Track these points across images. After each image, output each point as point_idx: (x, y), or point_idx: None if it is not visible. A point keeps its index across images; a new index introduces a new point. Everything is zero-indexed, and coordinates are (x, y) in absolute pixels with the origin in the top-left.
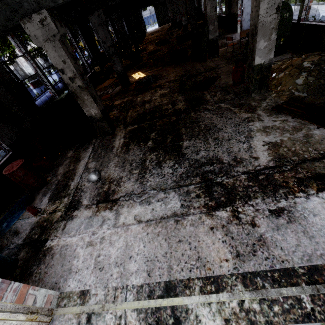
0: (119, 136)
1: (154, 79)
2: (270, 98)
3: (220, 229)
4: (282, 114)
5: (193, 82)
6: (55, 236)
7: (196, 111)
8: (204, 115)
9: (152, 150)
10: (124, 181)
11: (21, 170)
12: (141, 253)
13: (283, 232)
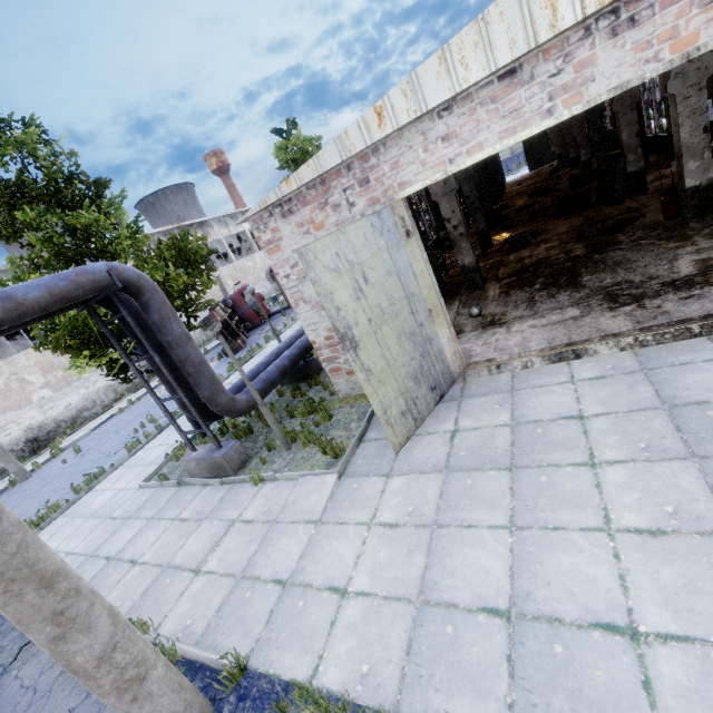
0: (492, 289)
1: (533, 236)
2: None
3: (622, 315)
4: None
5: (599, 228)
6: None
7: (602, 253)
8: (614, 254)
9: (540, 290)
10: (510, 312)
11: None
12: (540, 338)
13: (688, 305)
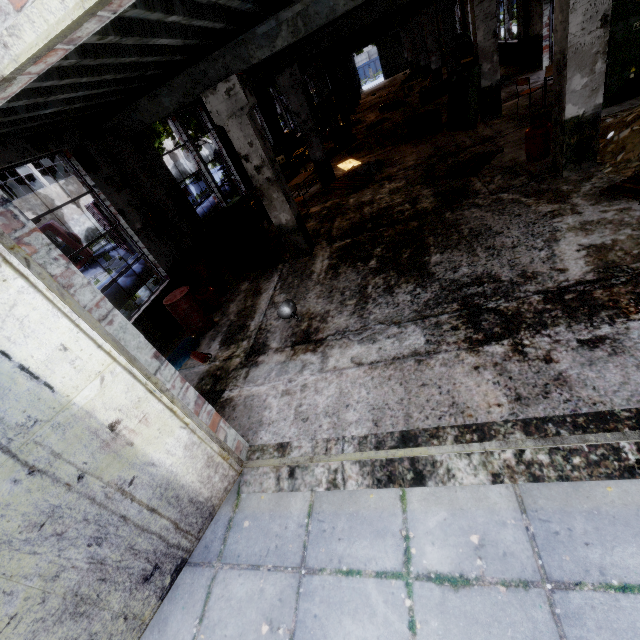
0: (320, 257)
1: (378, 168)
2: (601, 175)
3: (490, 368)
4: (621, 199)
5: (451, 165)
6: (234, 386)
7: (454, 210)
8: (470, 213)
9: (376, 272)
10: (333, 315)
11: (186, 300)
12: (364, 401)
13: (600, 368)
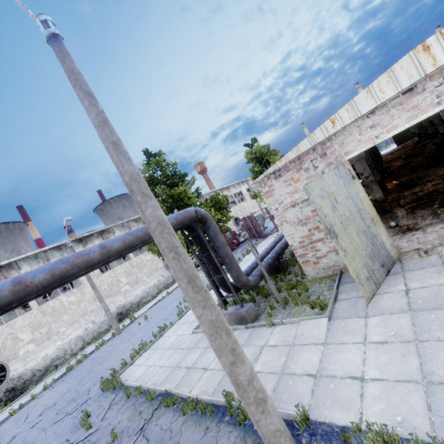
0: (399, 211)
1: (419, 179)
2: None
3: None
4: None
5: None
6: None
7: None
8: None
9: (440, 207)
10: (420, 222)
11: None
12: None
13: None
